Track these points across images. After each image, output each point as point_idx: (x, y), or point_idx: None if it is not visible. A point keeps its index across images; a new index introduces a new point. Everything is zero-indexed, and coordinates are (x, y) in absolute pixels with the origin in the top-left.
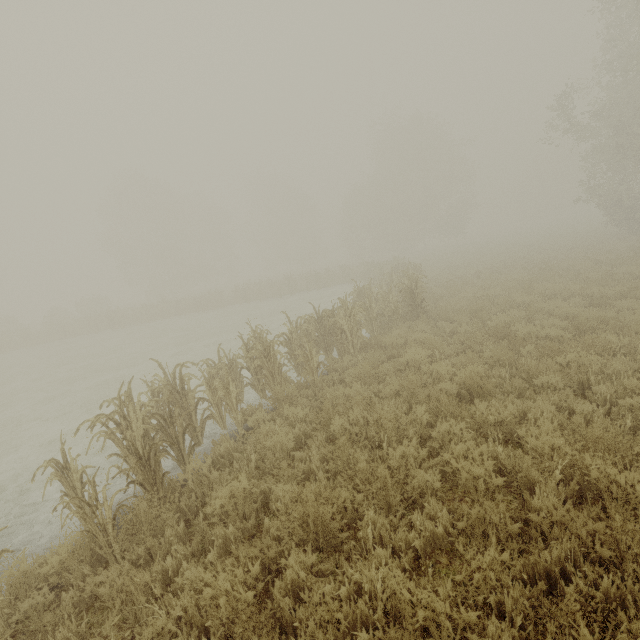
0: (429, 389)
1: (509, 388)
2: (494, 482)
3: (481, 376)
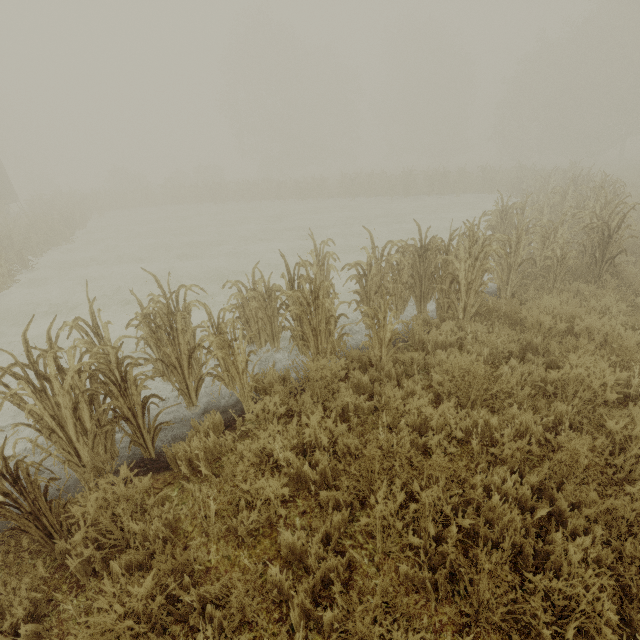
0: (619, 500)
1: None
2: None
3: None
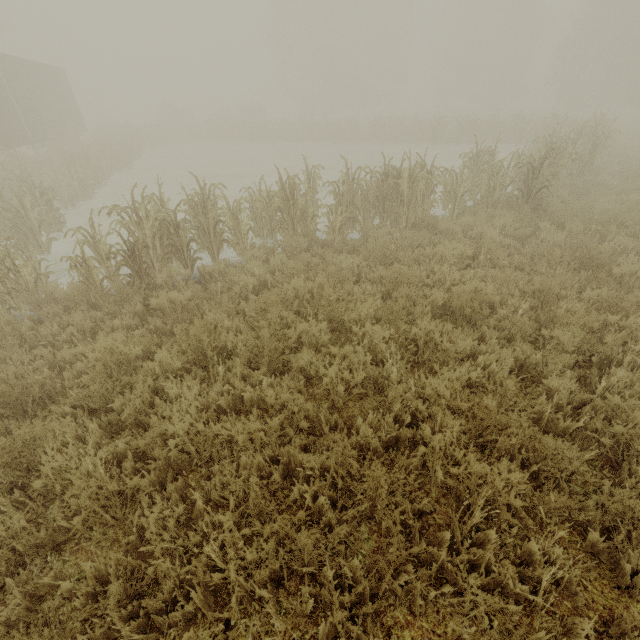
0: (411, 289)
1: (507, 325)
2: (339, 388)
3: (494, 300)
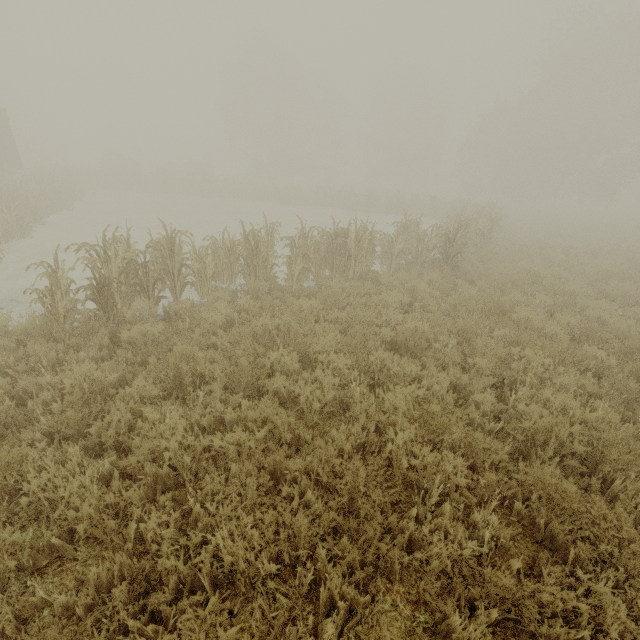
0: (364, 327)
1: (441, 356)
2: (314, 405)
3: (430, 337)
